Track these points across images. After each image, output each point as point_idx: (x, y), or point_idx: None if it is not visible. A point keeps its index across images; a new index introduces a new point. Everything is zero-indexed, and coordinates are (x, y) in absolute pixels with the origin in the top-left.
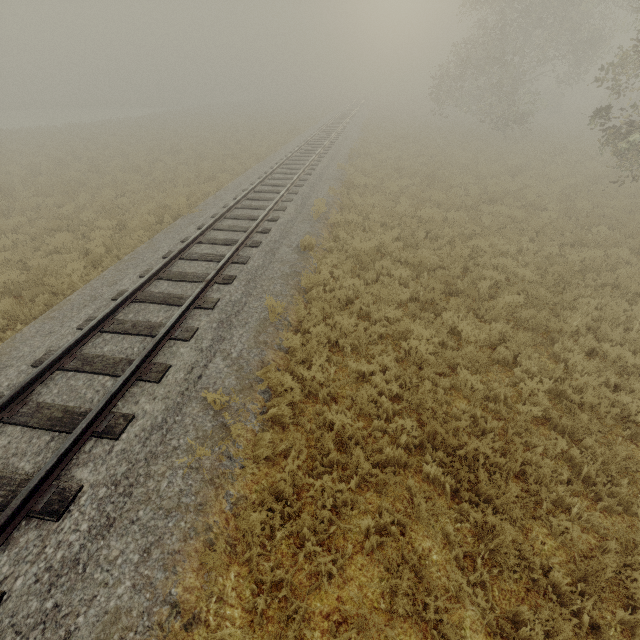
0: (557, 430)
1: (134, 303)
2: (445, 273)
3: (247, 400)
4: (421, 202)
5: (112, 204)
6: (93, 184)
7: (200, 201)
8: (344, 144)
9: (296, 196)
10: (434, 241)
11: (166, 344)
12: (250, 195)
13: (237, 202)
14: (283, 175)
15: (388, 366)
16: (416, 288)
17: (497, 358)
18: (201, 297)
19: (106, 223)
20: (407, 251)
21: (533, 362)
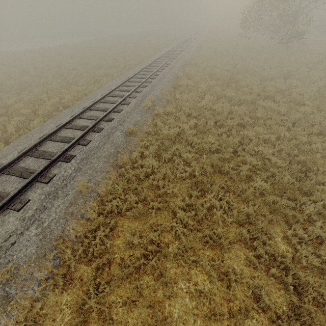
0: (275, 323)
1: (4, 174)
2: (220, 155)
3: (36, 269)
4: (219, 97)
5: (36, 98)
6: (34, 84)
7: (84, 96)
8: (183, 57)
9: (139, 94)
10: (219, 128)
11: (3, 212)
12: (113, 93)
13: (101, 98)
14: (138, 79)
15: (155, 238)
16: (195, 168)
17: (239, 237)
18: (44, 173)
19: (25, 111)
20: (198, 136)
21: (266, 247)
